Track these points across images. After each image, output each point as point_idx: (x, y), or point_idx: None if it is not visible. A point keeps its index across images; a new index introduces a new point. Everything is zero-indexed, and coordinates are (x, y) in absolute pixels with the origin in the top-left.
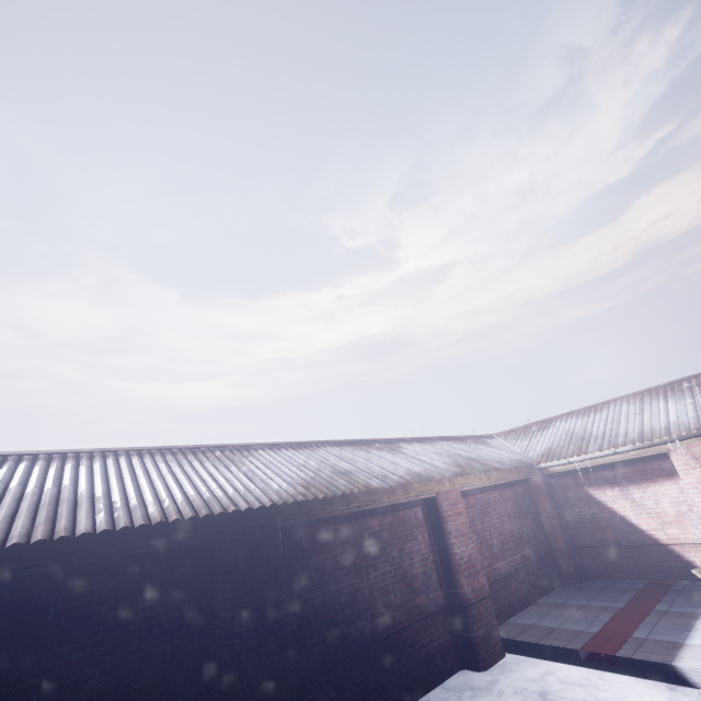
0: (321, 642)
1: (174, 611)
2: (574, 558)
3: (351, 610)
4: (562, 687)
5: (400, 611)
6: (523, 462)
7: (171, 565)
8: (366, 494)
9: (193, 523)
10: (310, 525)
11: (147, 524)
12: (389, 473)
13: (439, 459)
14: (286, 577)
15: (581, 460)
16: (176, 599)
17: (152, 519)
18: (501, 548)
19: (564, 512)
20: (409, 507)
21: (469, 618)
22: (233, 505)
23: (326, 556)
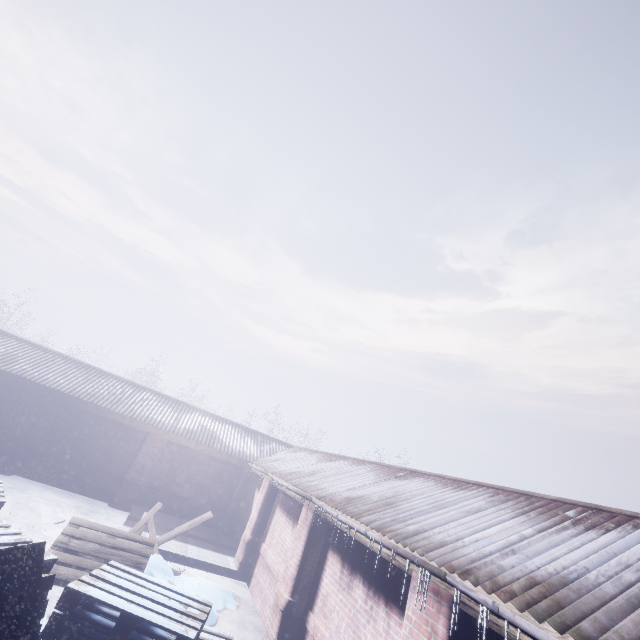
0: (55, 447)
1: (17, 405)
2: (230, 520)
3: (75, 446)
4: (111, 521)
5: (96, 462)
6: (241, 455)
7: (24, 392)
8: (108, 410)
9: (33, 383)
10: (81, 409)
11: (20, 376)
12: (138, 412)
13: (192, 426)
14: (58, 419)
15: (252, 467)
16: (20, 402)
17: (22, 375)
18: (183, 482)
19: (248, 496)
20: (137, 431)
21: (121, 485)
22: (50, 385)
23: (79, 423)
